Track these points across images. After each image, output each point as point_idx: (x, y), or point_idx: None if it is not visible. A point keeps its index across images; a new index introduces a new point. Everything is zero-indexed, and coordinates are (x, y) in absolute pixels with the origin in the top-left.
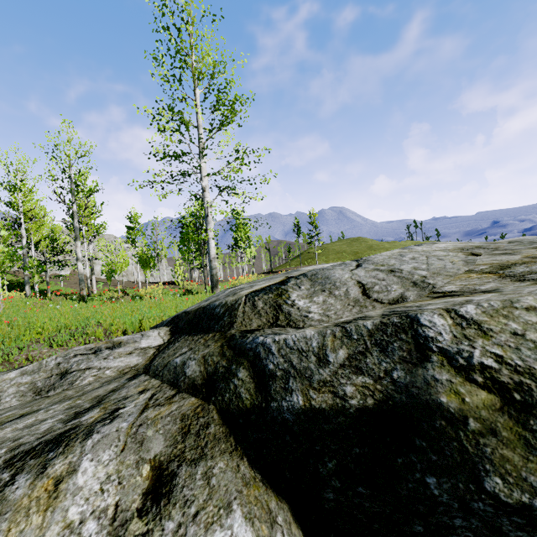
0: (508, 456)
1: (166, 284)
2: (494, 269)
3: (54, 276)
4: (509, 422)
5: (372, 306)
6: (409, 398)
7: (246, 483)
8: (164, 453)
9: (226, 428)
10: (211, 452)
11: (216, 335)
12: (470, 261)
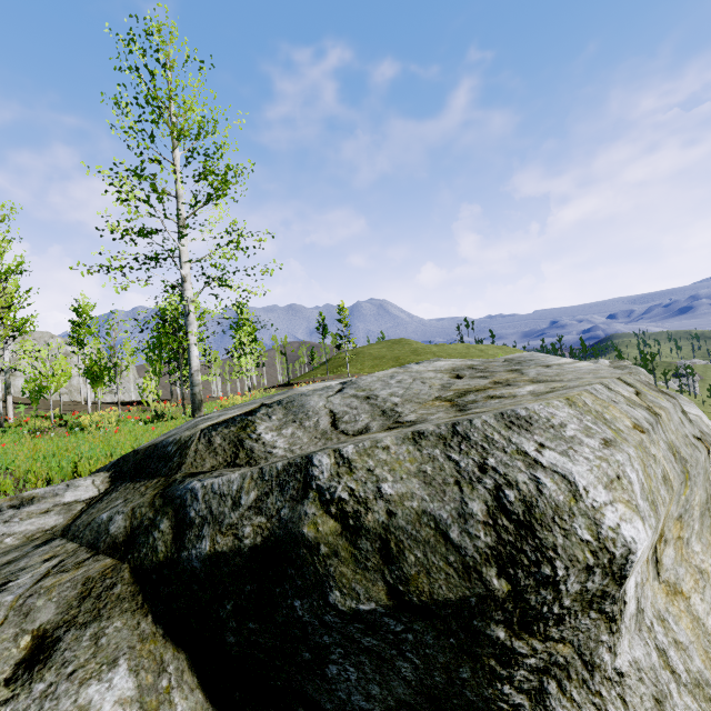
0: (344, 571)
1: (133, 405)
2: (454, 397)
3: None
4: (346, 544)
5: (338, 439)
6: (285, 532)
7: (142, 639)
8: (53, 621)
9: (136, 587)
10: (110, 613)
11: (160, 480)
12: (447, 385)
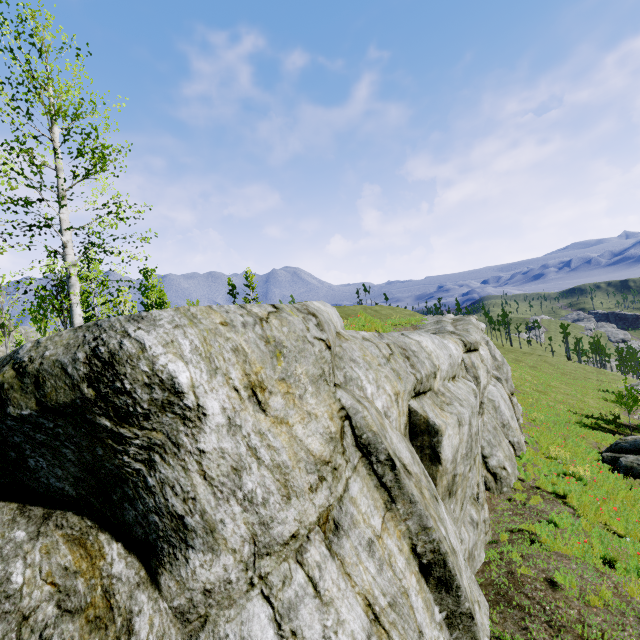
0: (16, 396)
1: None
2: None
3: None
4: (18, 382)
5: None
6: None
7: None
8: None
9: None
10: None
11: None
12: None
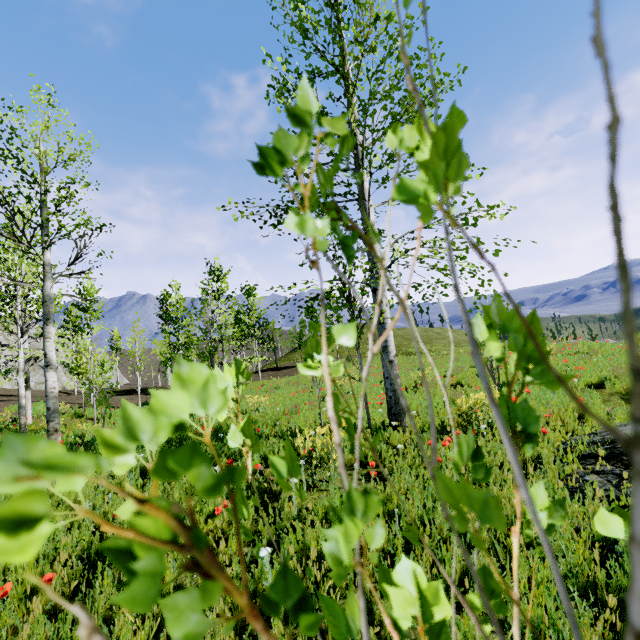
0: None
1: (132, 394)
2: None
3: None
4: None
5: None
6: None
7: None
8: None
9: None
10: None
11: None
12: None
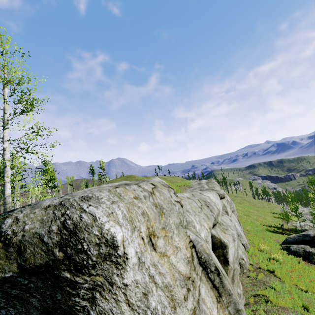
0: (1, 262)
1: None
2: None
3: None
4: (4, 251)
5: None
6: None
7: None
8: None
9: None
10: None
11: None
12: None
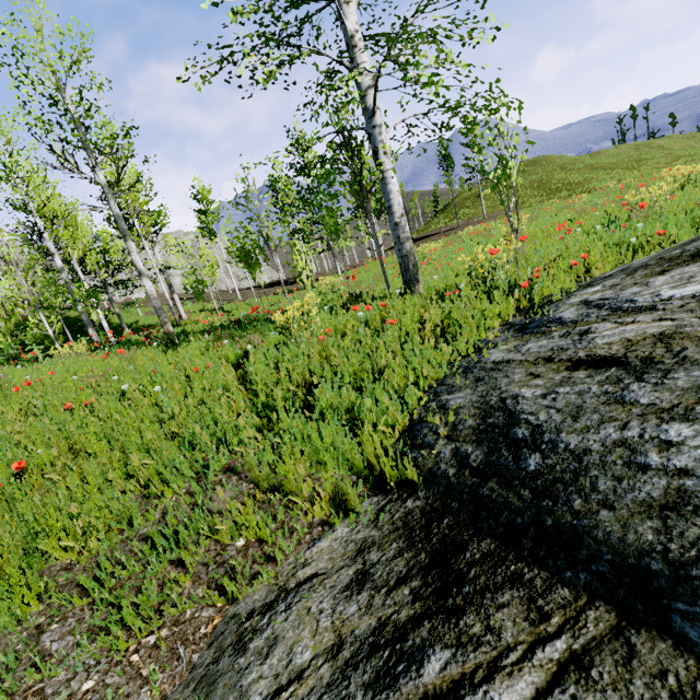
0: None
1: (272, 287)
2: None
3: (123, 305)
4: None
5: None
6: None
7: None
8: None
9: None
10: None
11: None
12: None
